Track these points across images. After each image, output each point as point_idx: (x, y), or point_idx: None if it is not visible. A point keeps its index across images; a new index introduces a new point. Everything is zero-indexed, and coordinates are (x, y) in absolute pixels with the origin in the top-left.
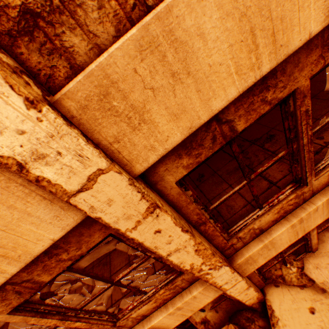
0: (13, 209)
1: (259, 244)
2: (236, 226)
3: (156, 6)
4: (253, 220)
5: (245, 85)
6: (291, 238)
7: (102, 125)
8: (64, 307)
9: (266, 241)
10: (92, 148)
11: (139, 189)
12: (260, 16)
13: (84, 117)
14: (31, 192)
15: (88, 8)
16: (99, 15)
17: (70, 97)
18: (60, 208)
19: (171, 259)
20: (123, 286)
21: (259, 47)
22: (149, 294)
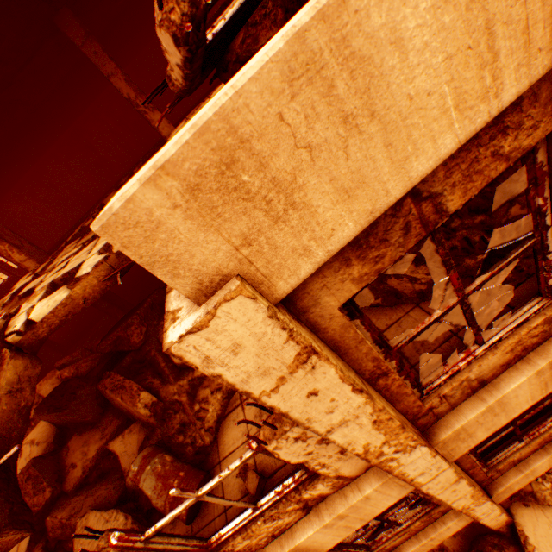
0: (383, 494)
1: (518, 475)
2: (495, 458)
3: (488, 382)
4: (512, 452)
5: (534, 401)
6: (551, 463)
7: (448, 445)
8: (341, 543)
9: (525, 472)
10: (445, 462)
11: (456, 472)
12: (551, 376)
13: (442, 445)
14: (397, 484)
15: (455, 396)
16: (459, 396)
17: (441, 441)
18: (404, 488)
19: (452, 504)
20: (387, 521)
21: (547, 385)
22: (404, 525)
